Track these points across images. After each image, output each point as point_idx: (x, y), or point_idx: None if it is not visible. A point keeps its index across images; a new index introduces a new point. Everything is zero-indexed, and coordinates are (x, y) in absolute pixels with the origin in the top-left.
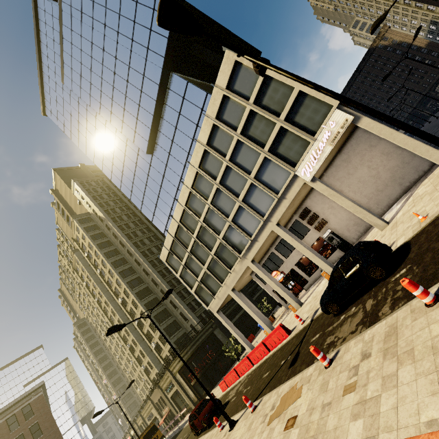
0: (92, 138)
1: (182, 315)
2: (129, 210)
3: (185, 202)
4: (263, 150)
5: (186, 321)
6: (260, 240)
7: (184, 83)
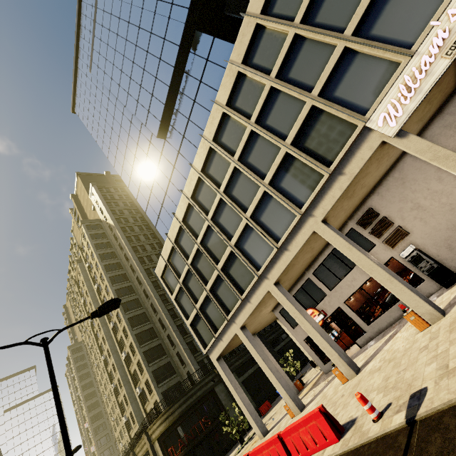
0: (110, 130)
1: (179, 357)
2: (143, 222)
3: (191, 192)
4: (309, 95)
5: (183, 365)
6: (293, 248)
7: (209, 40)
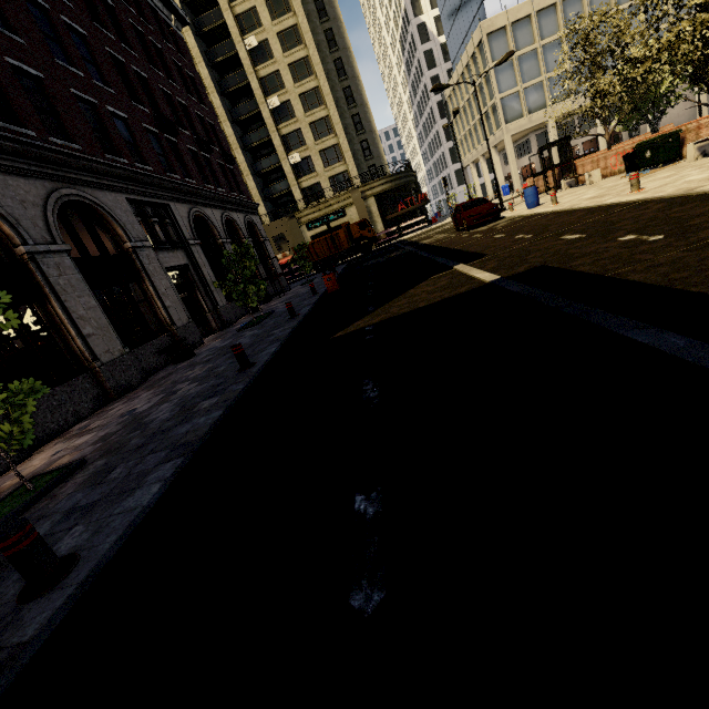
0: None
1: (363, 147)
2: None
3: None
4: None
5: (369, 157)
6: None
7: None
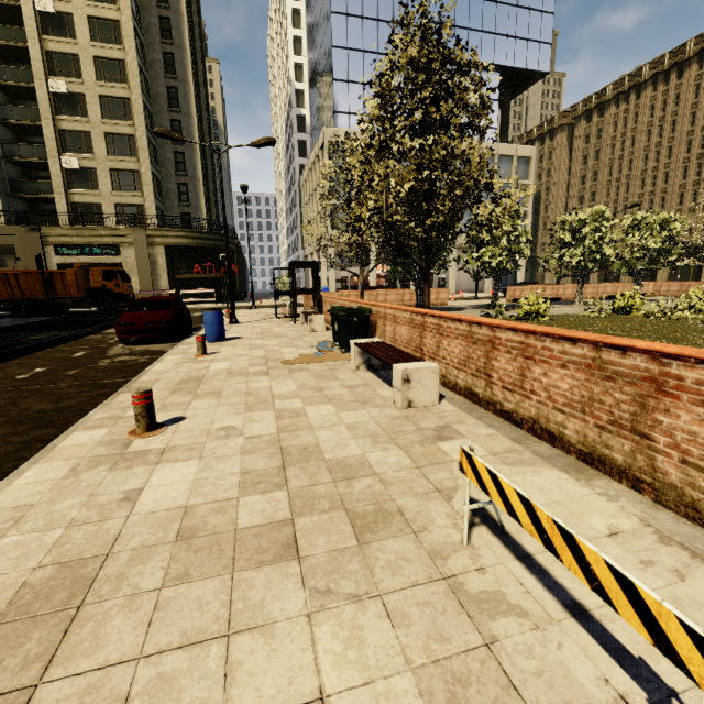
0: None
1: (180, 190)
2: None
3: None
4: None
5: (185, 203)
6: None
7: (497, 95)
